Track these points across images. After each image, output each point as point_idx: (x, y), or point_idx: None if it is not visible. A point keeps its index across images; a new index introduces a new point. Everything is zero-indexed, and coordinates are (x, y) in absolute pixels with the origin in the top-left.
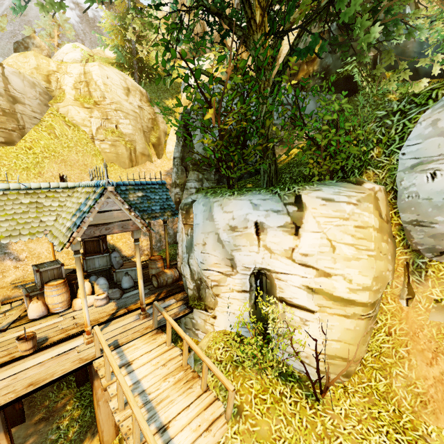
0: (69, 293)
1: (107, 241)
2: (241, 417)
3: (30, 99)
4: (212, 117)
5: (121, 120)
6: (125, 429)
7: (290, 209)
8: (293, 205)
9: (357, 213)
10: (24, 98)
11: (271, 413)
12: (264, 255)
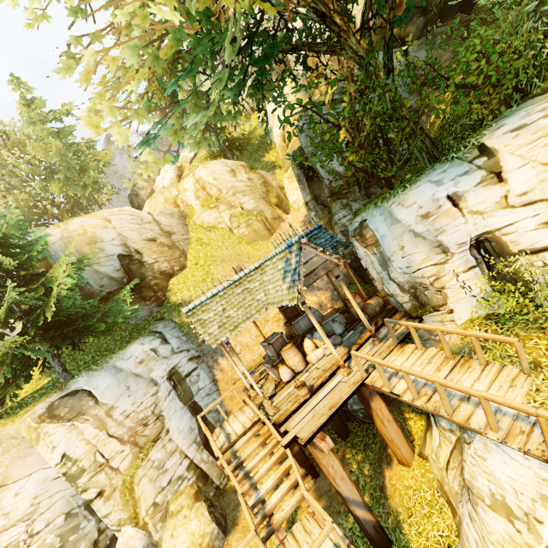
0: (300, 352)
1: None
2: (542, 368)
3: (176, 227)
4: (346, 136)
5: (242, 200)
6: (432, 408)
7: (478, 162)
8: (480, 157)
9: None
10: (173, 229)
11: None
12: (475, 221)
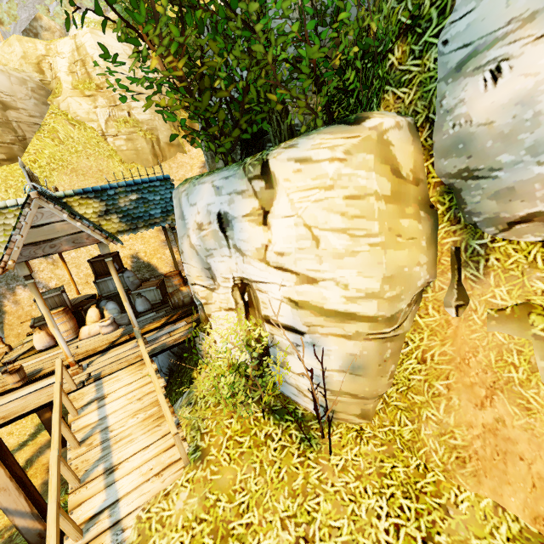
0: (73, 321)
1: (141, 258)
2: (203, 463)
3: (23, 100)
4: (159, 63)
5: (134, 103)
6: (73, 468)
7: (256, 185)
8: (260, 179)
9: (347, 174)
10: (15, 100)
11: (244, 459)
12: (237, 259)
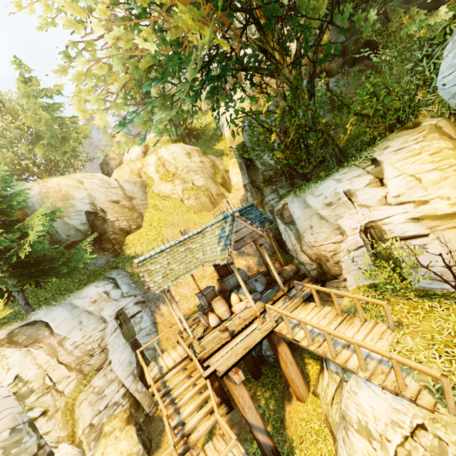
0: (227, 304)
1: None
2: (403, 326)
3: (137, 193)
4: (276, 138)
5: (194, 177)
6: (321, 352)
7: (368, 170)
8: (369, 166)
9: (426, 146)
10: (134, 195)
11: (427, 318)
12: (364, 212)
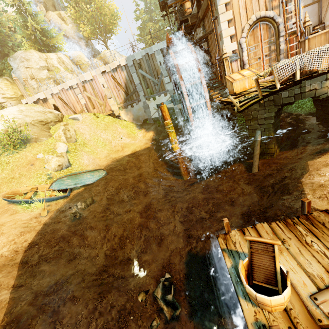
0: None
1: None
2: None
3: None
4: None
5: None
6: None
7: None
8: None
9: (3, 82)
10: None
11: None
12: None
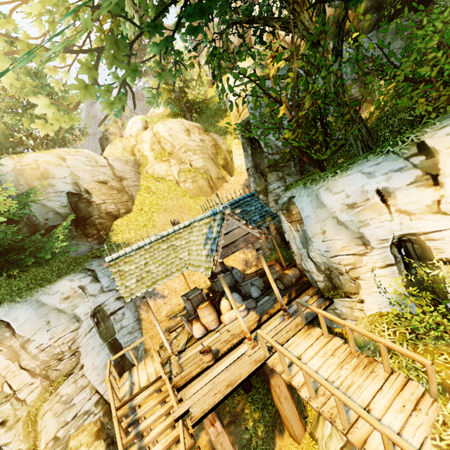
0: (215, 311)
1: None
2: None
3: (128, 173)
4: (286, 112)
5: (192, 158)
6: (327, 414)
7: (415, 161)
8: (418, 155)
9: None
10: (125, 175)
11: None
12: (401, 220)
